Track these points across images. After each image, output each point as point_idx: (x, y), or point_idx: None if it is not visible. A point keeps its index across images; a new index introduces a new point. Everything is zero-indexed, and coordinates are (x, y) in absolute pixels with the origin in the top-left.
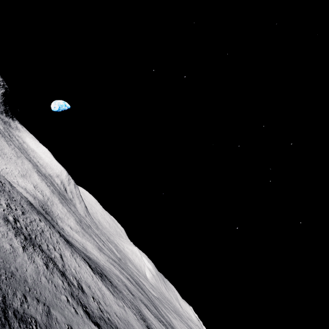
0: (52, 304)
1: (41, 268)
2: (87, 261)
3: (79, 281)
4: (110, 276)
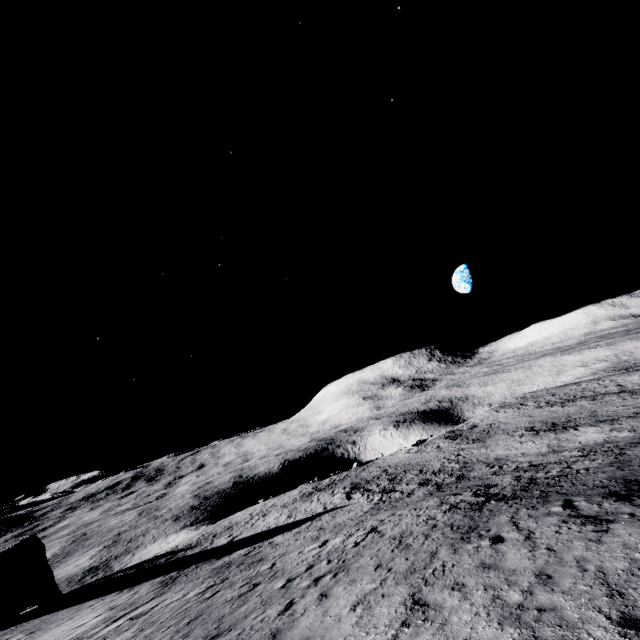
0: (599, 408)
1: (586, 403)
2: None
3: None
4: None
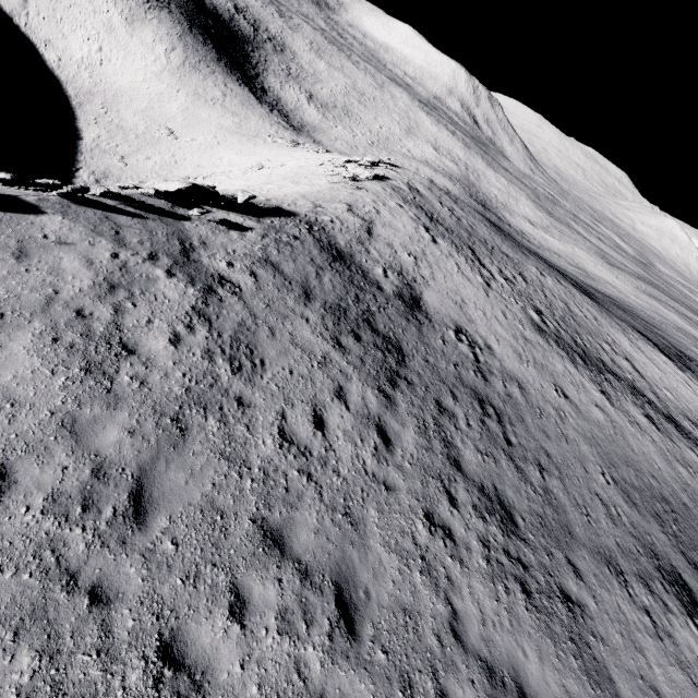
0: None
1: (654, 435)
2: (643, 334)
3: (696, 422)
4: (679, 342)
